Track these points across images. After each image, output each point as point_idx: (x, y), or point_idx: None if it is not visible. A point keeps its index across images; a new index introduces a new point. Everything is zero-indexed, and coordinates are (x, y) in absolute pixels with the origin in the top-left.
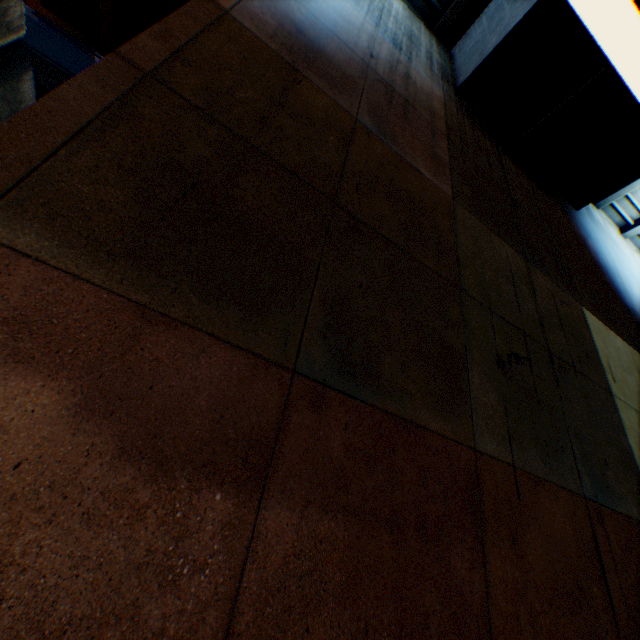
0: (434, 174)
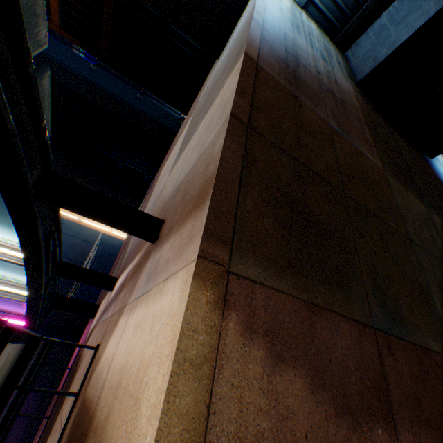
0: (370, 154)
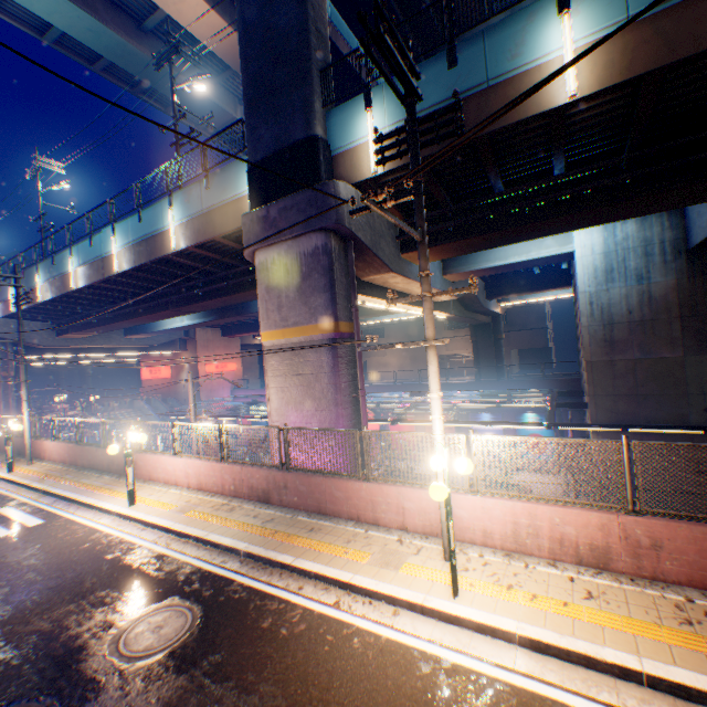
0: (671, 351)
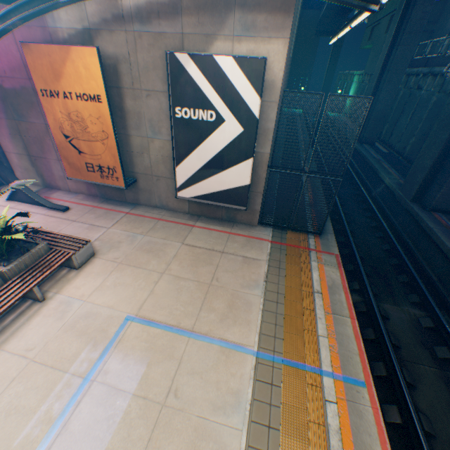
0: None
